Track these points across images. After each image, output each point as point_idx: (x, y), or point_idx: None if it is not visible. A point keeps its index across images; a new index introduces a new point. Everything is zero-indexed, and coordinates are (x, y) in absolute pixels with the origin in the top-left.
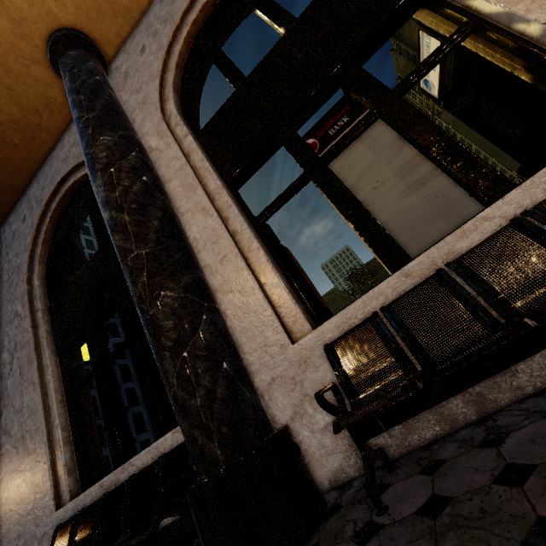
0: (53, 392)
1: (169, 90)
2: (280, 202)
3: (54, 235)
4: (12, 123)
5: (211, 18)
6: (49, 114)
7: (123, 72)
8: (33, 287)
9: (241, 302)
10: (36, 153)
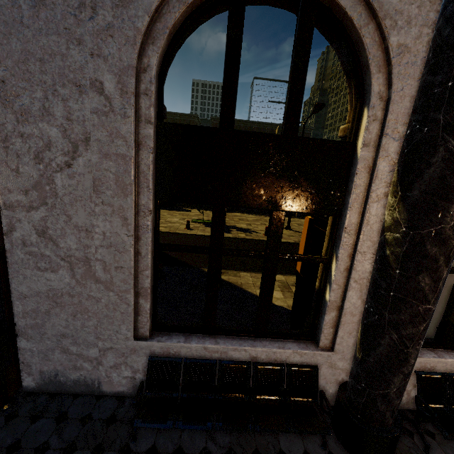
0: (150, 243)
1: None
2: None
3: (207, 3)
4: None
5: None
6: None
7: None
8: (146, 72)
9: None
10: None
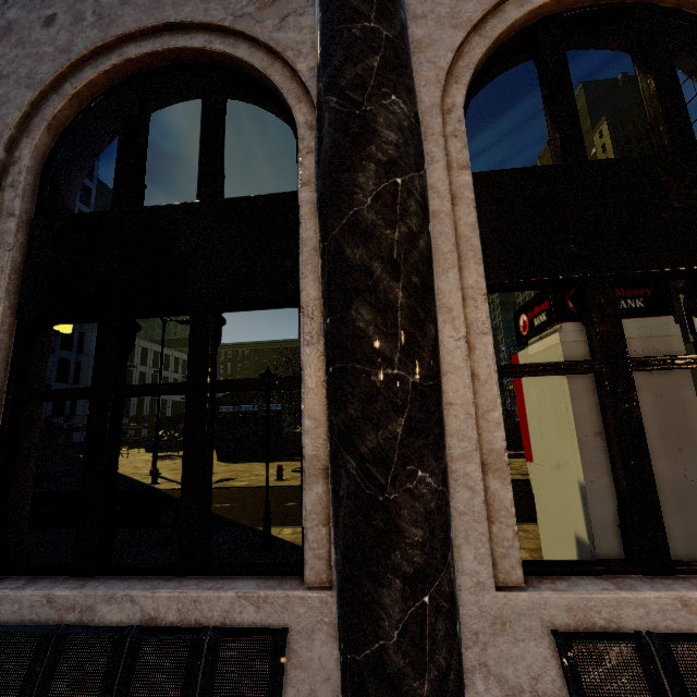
0: None
1: (468, 67)
2: (544, 372)
3: (100, 97)
4: None
5: (578, 13)
6: None
7: None
8: (15, 164)
9: None
10: None
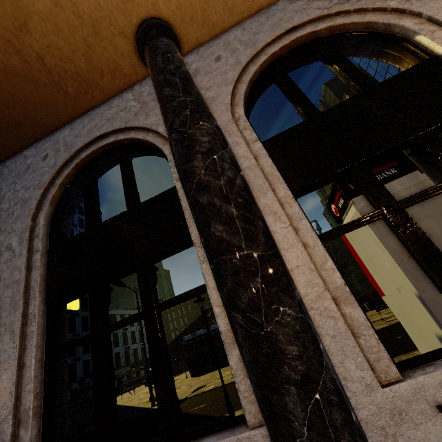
0: (34, 348)
1: (240, 98)
2: (349, 229)
3: (72, 180)
4: (75, 74)
5: (285, 56)
6: (110, 78)
7: (193, 69)
8: (37, 226)
9: (315, 321)
10: (81, 105)
